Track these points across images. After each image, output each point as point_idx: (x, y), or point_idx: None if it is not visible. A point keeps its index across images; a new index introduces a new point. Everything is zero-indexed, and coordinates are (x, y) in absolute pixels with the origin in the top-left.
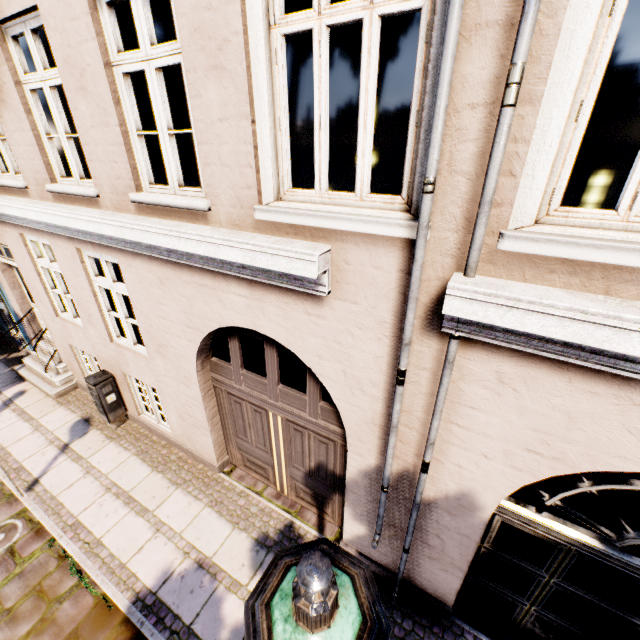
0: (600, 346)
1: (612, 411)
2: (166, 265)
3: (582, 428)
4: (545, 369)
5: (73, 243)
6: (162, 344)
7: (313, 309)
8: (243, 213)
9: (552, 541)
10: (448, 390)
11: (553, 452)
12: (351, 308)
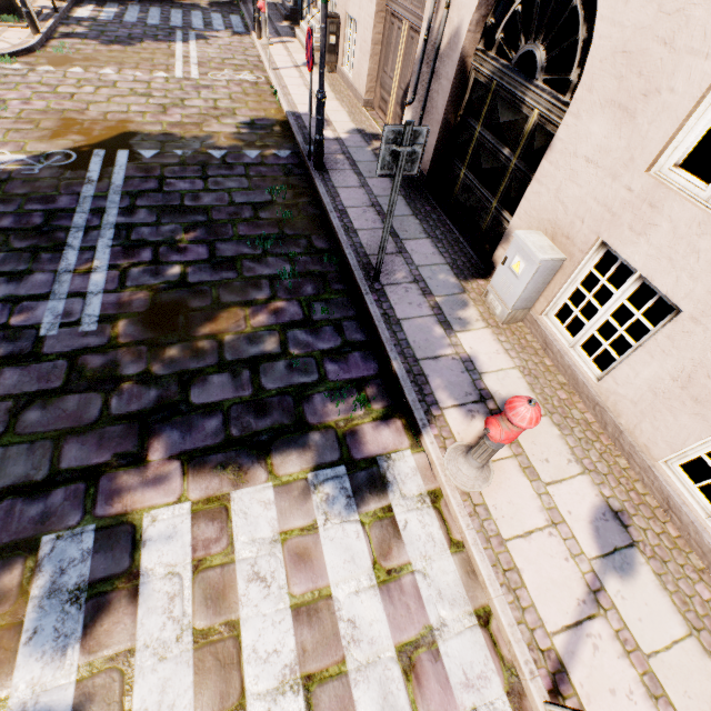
0: None
1: None
2: None
3: None
4: None
5: None
6: None
7: None
8: None
9: (489, 83)
10: None
11: None
12: None
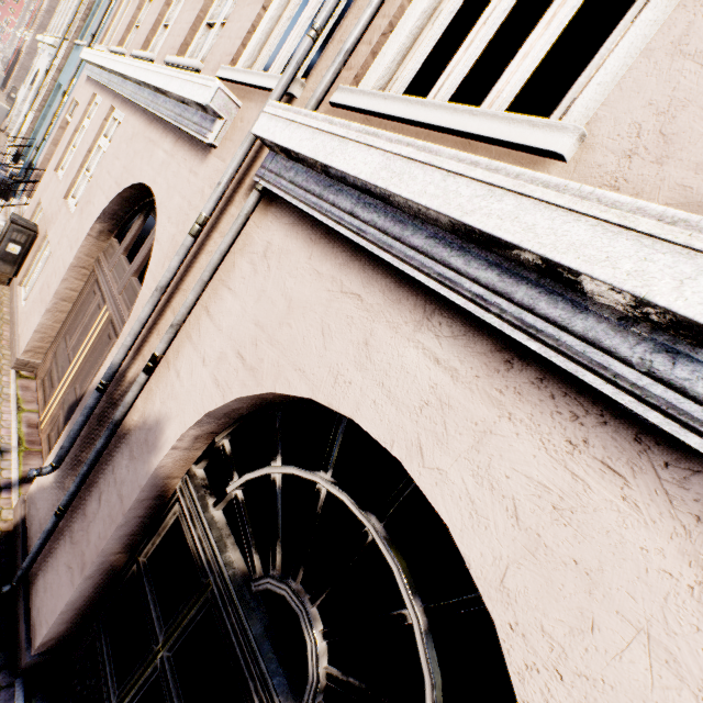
0: (325, 160)
1: (322, 300)
2: (146, 121)
3: (291, 323)
4: (301, 241)
5: (113, 101)
6: (90, 200)
7: (197, 166)
8: (214, 76)
9: (200, 565)
10: (226, 264)
11: (255, 359)
12: (219, 166)
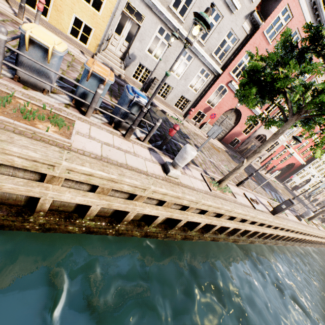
0: None
1: None
2: None
3: None
4: None
5: None
6: (324, 197)
7: None
8: None
9: None
10: None
11: None
12: None
